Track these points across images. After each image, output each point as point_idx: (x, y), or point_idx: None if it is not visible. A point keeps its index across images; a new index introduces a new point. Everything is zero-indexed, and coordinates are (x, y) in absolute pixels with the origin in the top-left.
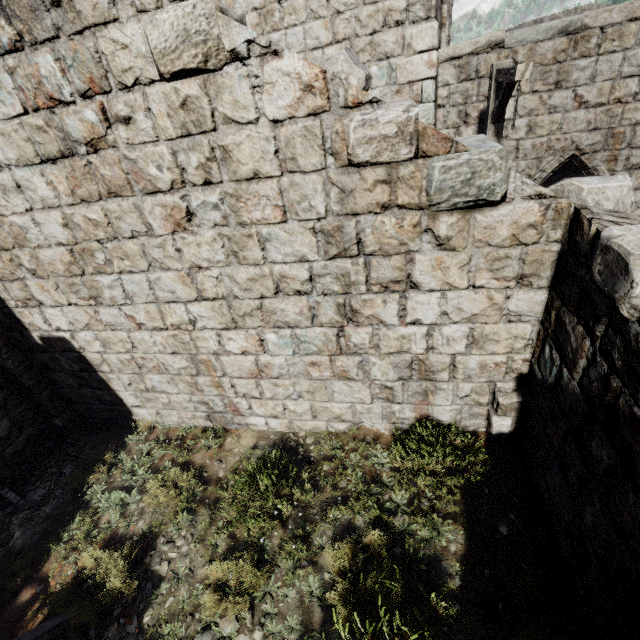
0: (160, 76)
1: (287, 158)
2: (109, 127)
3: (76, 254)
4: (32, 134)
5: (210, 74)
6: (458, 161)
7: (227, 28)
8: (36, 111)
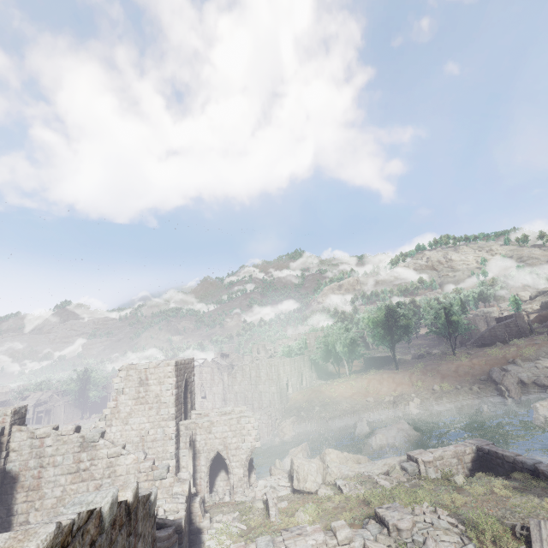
0: (108, 457)
1: (128, 471)
2: (91, 466)
3: (59, 500)
4: (70, 468)
5: (117, 457)
6: (159, 471)
7: (123, 450)
8: (75, 463)
